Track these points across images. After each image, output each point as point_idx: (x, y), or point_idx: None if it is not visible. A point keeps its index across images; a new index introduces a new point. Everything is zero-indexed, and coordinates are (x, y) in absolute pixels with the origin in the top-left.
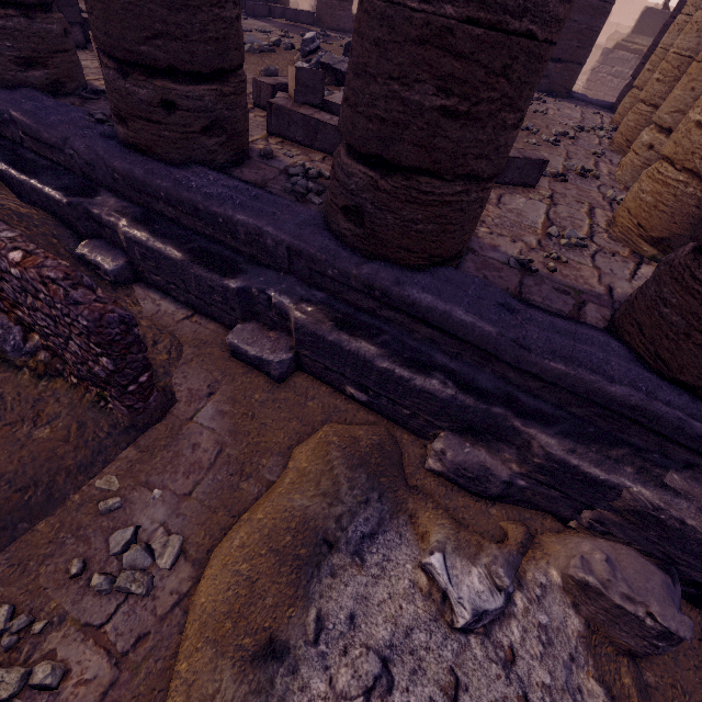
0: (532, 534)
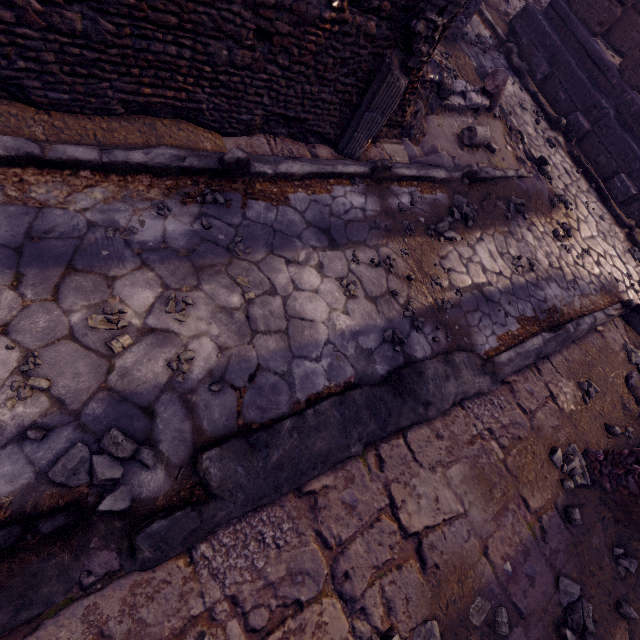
0: None
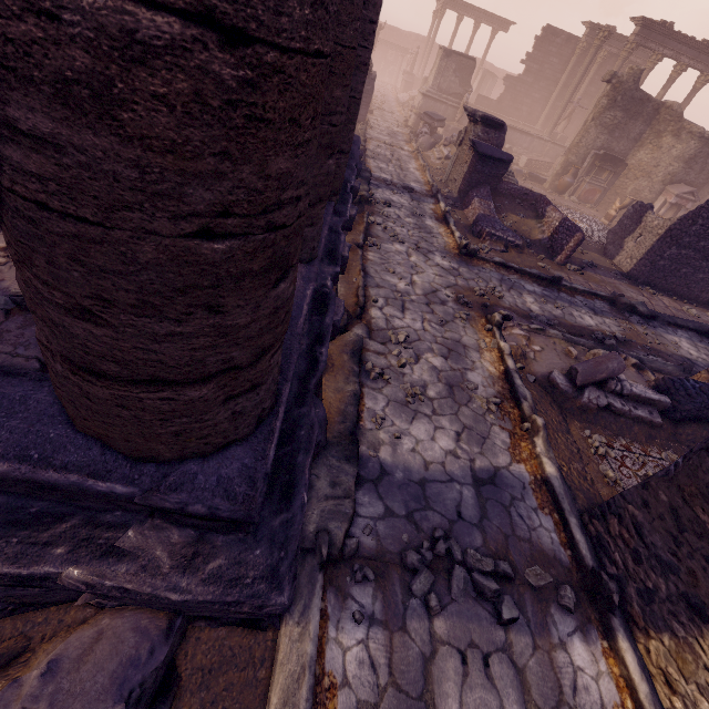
0: (2, 659)
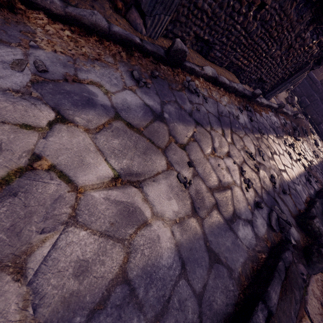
0: None
